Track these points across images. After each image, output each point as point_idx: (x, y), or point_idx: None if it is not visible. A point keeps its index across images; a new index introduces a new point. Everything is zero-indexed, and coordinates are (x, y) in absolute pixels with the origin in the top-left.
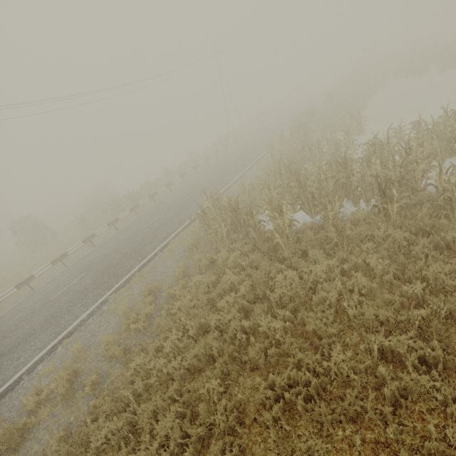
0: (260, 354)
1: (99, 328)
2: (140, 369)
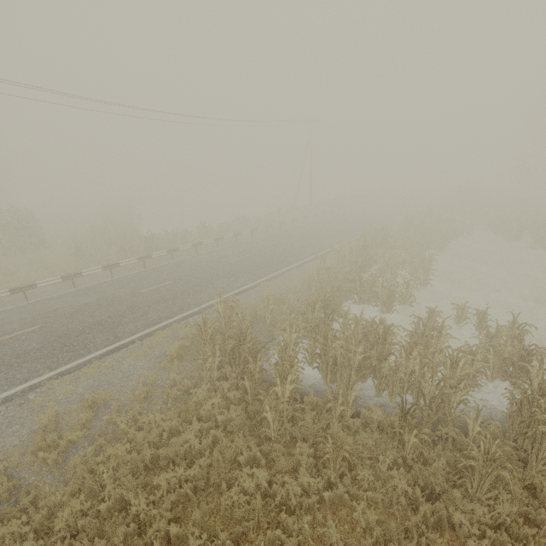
0: None
1: (6, 427)
2: (8, 541)
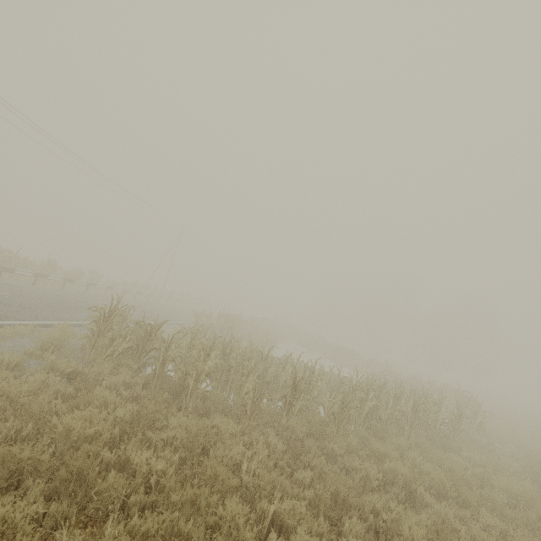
0: (120, 494)
1: None
2: None
